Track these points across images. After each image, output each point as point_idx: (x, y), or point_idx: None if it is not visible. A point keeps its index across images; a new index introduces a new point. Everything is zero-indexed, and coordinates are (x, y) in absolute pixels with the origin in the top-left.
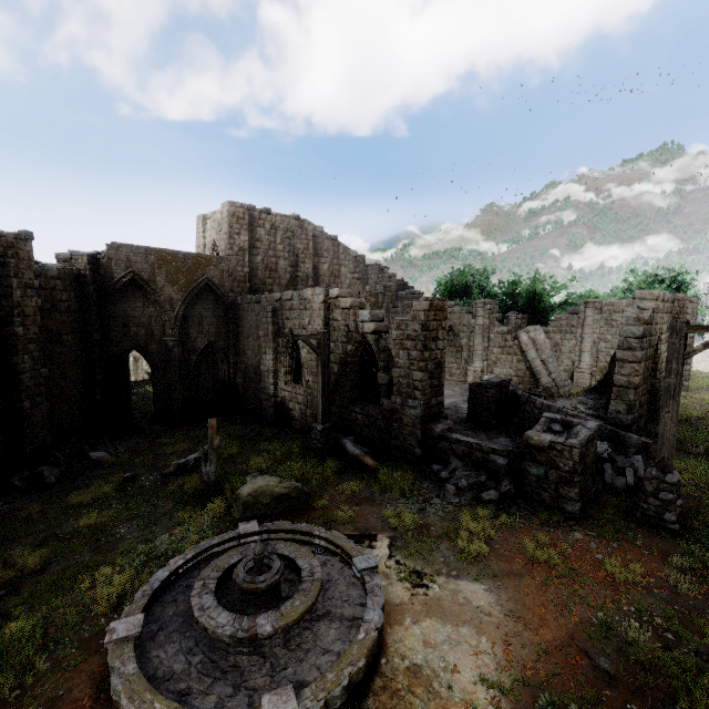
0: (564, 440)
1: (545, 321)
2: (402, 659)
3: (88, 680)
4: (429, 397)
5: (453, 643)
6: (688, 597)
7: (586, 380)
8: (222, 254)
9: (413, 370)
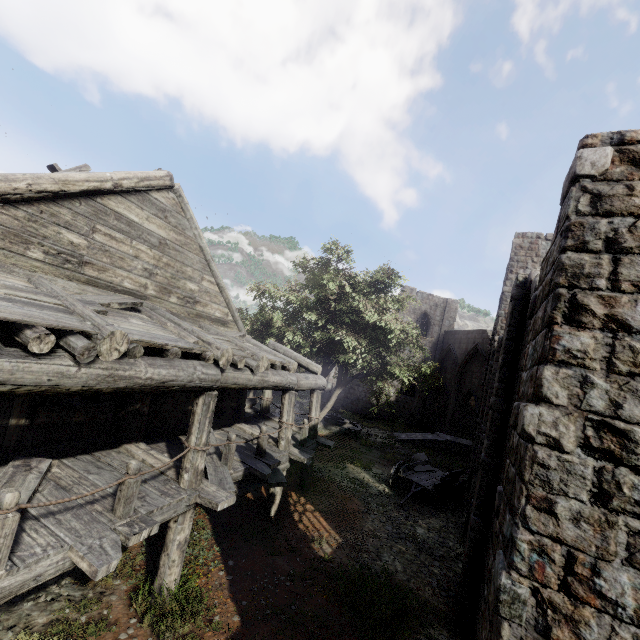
0: None
1: None
2: None
3: None
4: None
5: None
6: None
7: None
8: (445, 327)
9: None
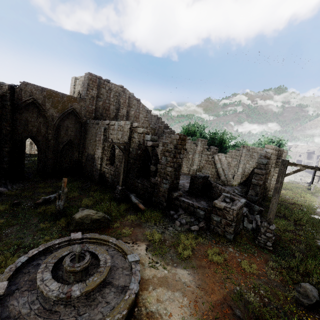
0: (230, 206)
1: (225, 152)
2: (145, 309)
3: None
4: (173, 179)
5: (171, 300)
6: (274, 281)
7: (239, 179)
8: (82, 97)
9: (167, 166)
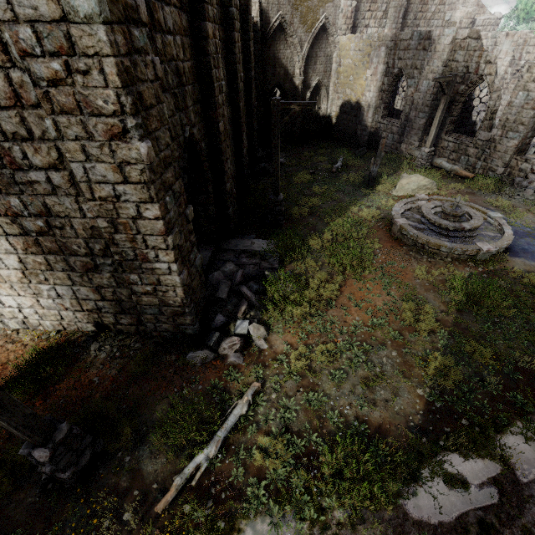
0: None
1: None
2: (519, 247)
3: (385, 237)
4: (528, 131)
5: None
6: None
7: None
8: None
9: (526, 109)
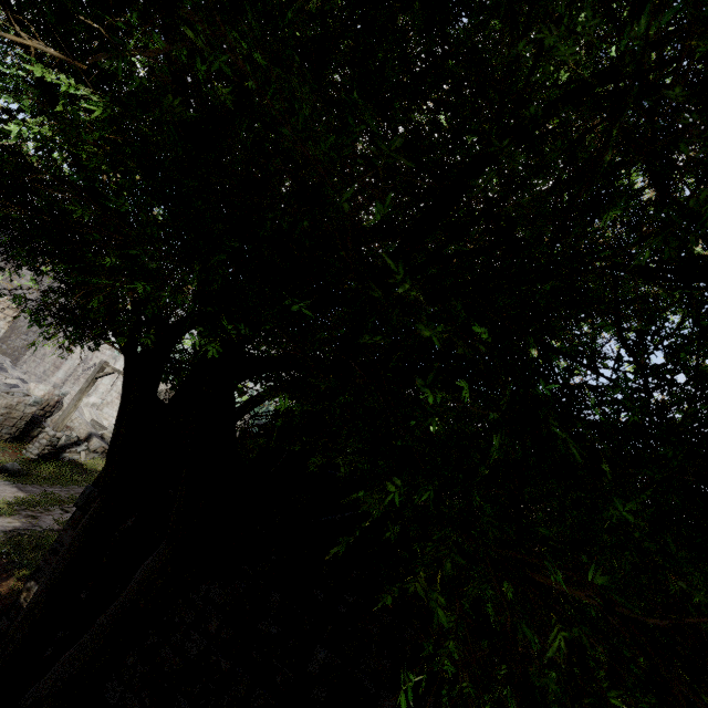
0: (7, 395)
1: None
2: None
3: None
4: None
5: None
6: None
7: None
8: None
9: None
